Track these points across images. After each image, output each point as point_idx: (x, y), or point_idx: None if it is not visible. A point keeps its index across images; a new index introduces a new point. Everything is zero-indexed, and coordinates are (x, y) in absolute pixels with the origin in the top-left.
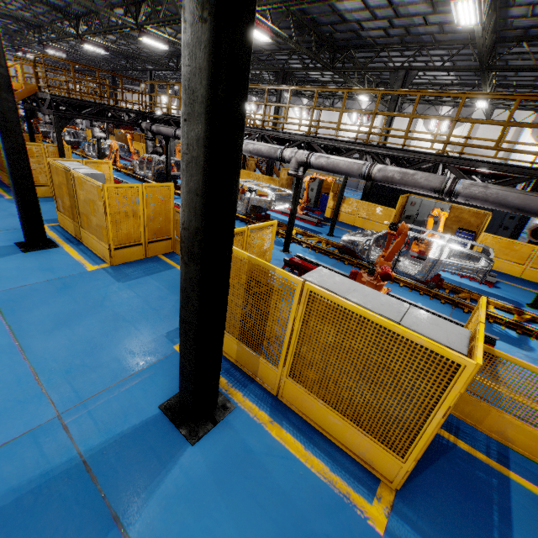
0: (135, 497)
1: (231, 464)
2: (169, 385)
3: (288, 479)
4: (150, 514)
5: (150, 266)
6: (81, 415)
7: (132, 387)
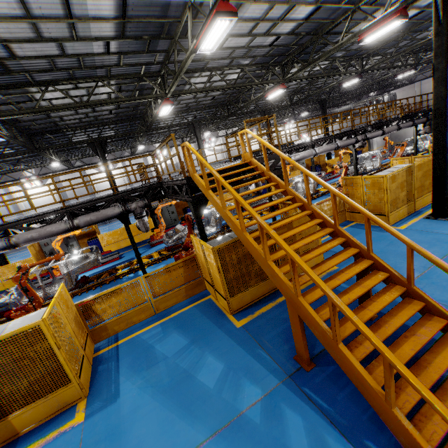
0: None
1: None
2: None
3: None
4: None
5: None
6: None
7: None
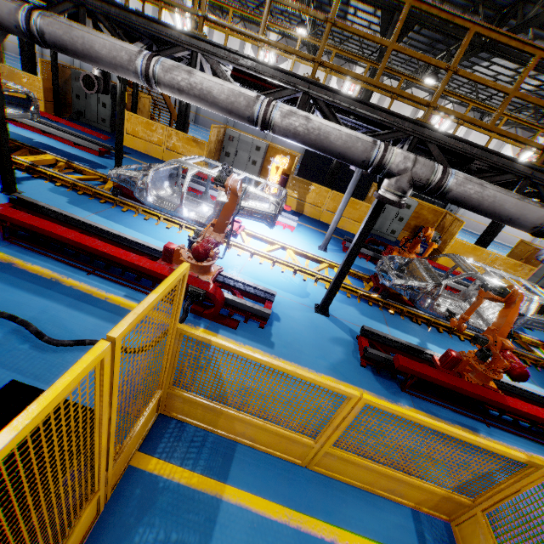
0: None
1: None
2: None
3: None
4: None
5: None
6: None
7: None
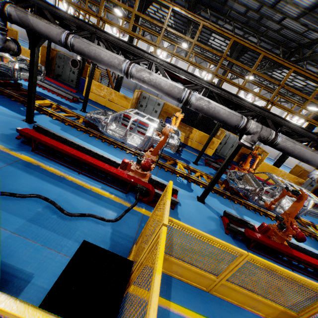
0: None
1: None
2: None
3: None
4: None
5: None
6: None
7: None
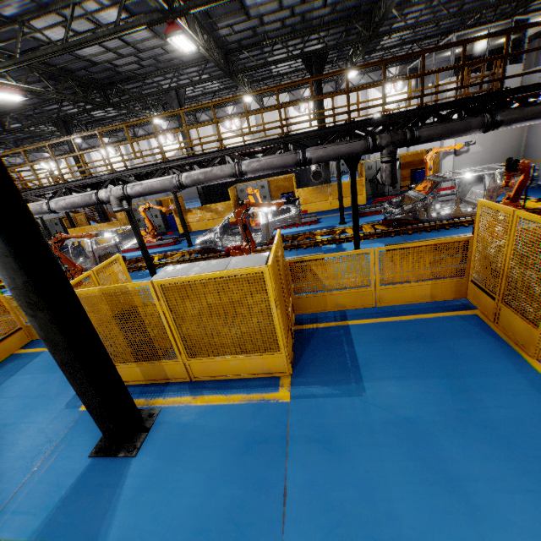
0: (101, 521)
1: (174, 443)
2: (90, 437)
3: (220, 420)
4: (121, 519)
5: (12, 367)
6: (6, 520)
7: (52, 464)
